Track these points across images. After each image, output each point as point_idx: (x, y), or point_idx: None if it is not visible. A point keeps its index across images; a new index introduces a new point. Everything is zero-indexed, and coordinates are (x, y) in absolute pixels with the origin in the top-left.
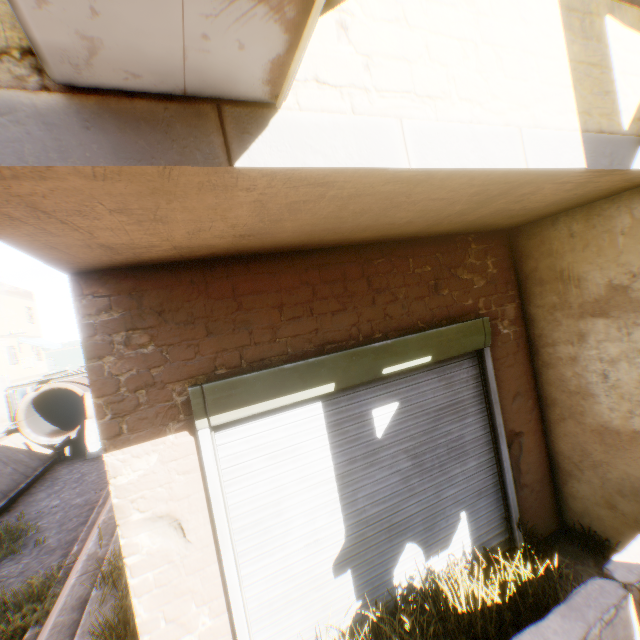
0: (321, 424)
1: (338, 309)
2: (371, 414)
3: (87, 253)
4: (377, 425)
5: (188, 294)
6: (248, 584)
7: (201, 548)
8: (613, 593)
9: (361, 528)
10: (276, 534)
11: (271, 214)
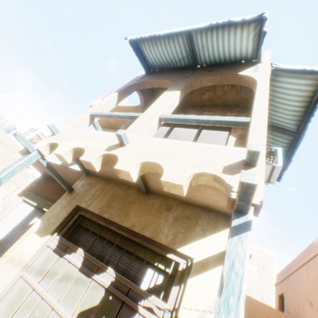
0: (29, 212)
1: (55, 194)
2: (35, 218)
3: (37, 168)
4: (33, 221)
5: (45, 181)
6: None
7: (1, 216)
8: None
9: (5, 240)
10: (3, 225)
11: (41, 165)
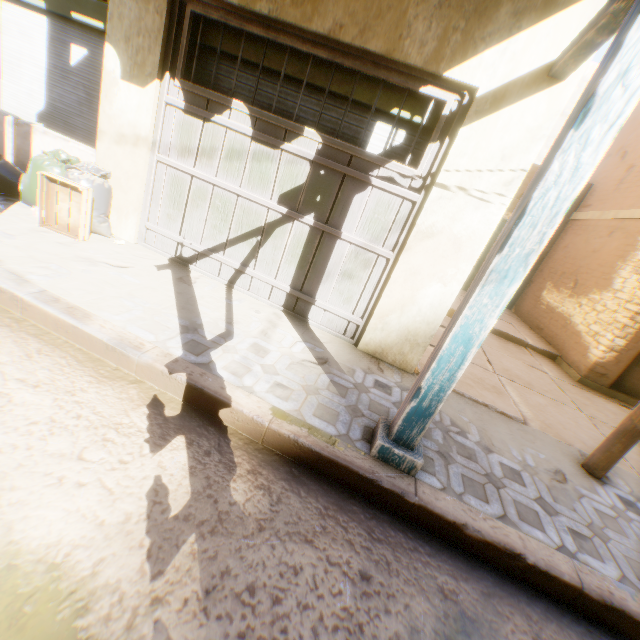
0: (46, 33)
1: None
2: (72, 48)
3: None
4: (73, 57)
5: None
6: (6, 90)
7: None
8: (9, 114)
9: (53, 110)
10: (18, 77)
11: None
